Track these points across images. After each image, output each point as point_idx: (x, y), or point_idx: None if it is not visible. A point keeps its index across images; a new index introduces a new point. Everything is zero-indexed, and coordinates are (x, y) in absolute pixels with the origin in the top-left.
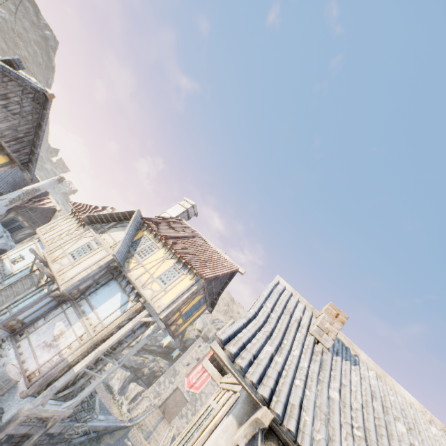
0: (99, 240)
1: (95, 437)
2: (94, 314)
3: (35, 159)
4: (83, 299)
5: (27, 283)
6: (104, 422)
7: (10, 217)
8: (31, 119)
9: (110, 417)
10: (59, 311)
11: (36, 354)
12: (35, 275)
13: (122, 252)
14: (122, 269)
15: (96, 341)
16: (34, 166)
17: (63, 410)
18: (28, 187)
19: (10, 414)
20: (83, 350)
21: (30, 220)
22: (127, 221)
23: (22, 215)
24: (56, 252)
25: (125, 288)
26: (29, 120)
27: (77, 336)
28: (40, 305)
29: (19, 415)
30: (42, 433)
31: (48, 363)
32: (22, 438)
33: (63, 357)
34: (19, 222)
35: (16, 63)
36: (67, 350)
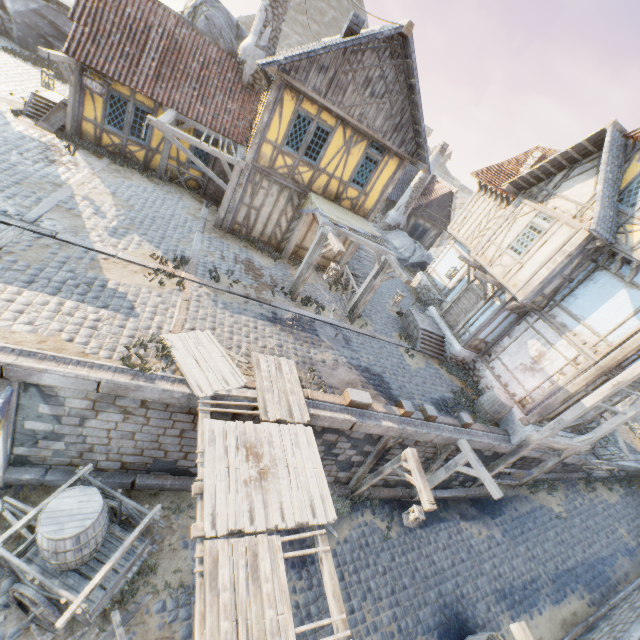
0: (546, 214)
1: (621, 476)
2: (583, 328)
3: (423, 140)
4: (554, 307)
5: (470, 297)
6: (632, 463)
7: (411, 225)
8: (398, 89)
9: (639, 457)
10: (524, 327)
11: (517, 378)
12: (474, 286)
13: (605, 219)
14: (615, 248)
15: (605, 367)
16: (425, 151)
17: (577, 445)
18: (413, 181)
19: (516, 439)
20: (586, 379)
21: (430, 220)
22: (588, 159)
23: (421, 217)
24: (488, 251)
25: (631, 281)
26: (397, 92)
27: (567, 360)
28: (496, 322)
29: (528, 443)
30: (556, 462)
31: (537, 390)
32: (533, 460)
33: (557, 385)
34: (420, 227)
35: (354, 25)
36: (559, 376)
